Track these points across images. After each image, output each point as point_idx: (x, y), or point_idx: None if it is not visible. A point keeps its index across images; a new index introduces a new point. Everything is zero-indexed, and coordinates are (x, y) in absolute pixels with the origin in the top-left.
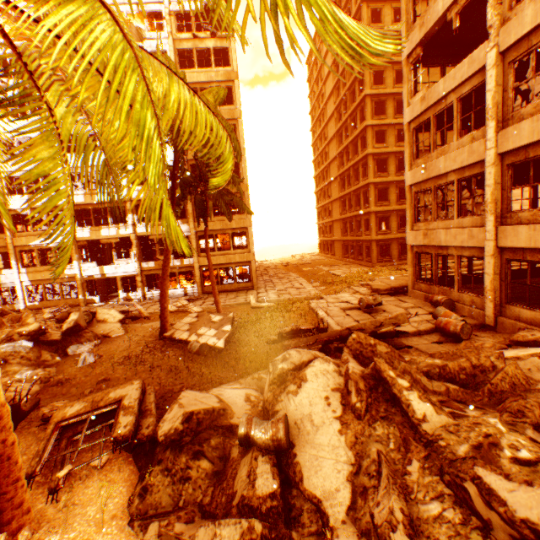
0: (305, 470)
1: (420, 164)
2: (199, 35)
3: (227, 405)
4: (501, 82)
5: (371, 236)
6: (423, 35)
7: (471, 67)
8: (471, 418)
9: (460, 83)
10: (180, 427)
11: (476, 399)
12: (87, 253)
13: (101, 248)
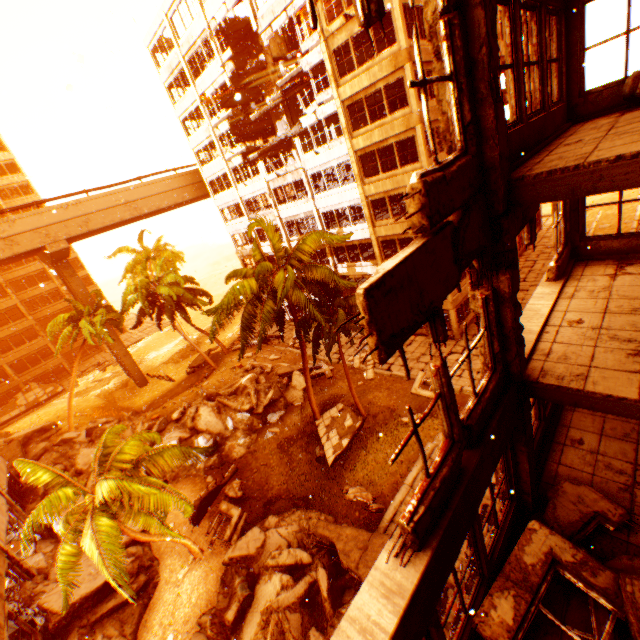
0: (246, 621)
1: None
2: (350, 11)
3: (262, 550)
4: None
5: None
6: None
7: None
8: None
9: None
10: (228, 560)
11: None
12: None
13: None
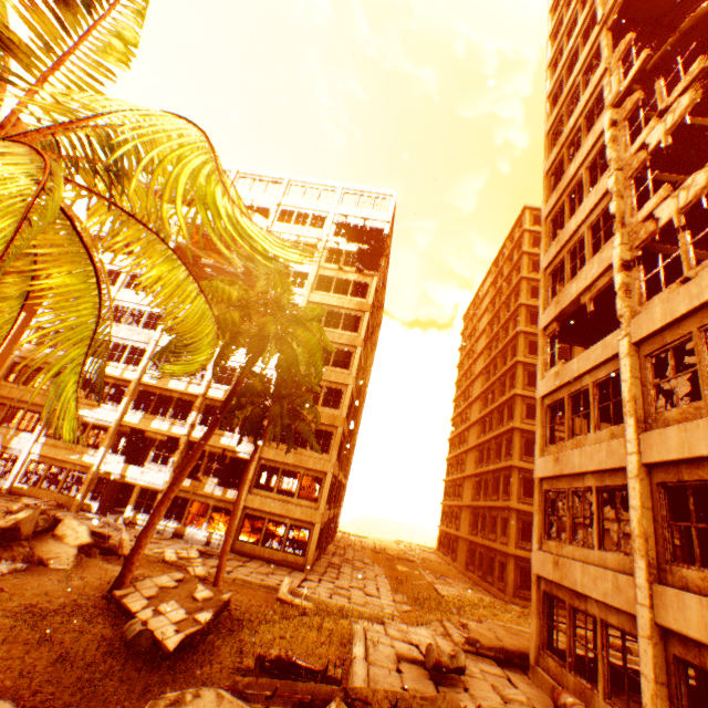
0: None
1: (553, 451)
2: (345, 268)
3: None
4: (638, 374)
5: (508, 546)
6: (558, 311)
7: (604, 350)
8: None
9: (594, 366)
10: None
11: None
12: (128, 443)
13: (146, 442)
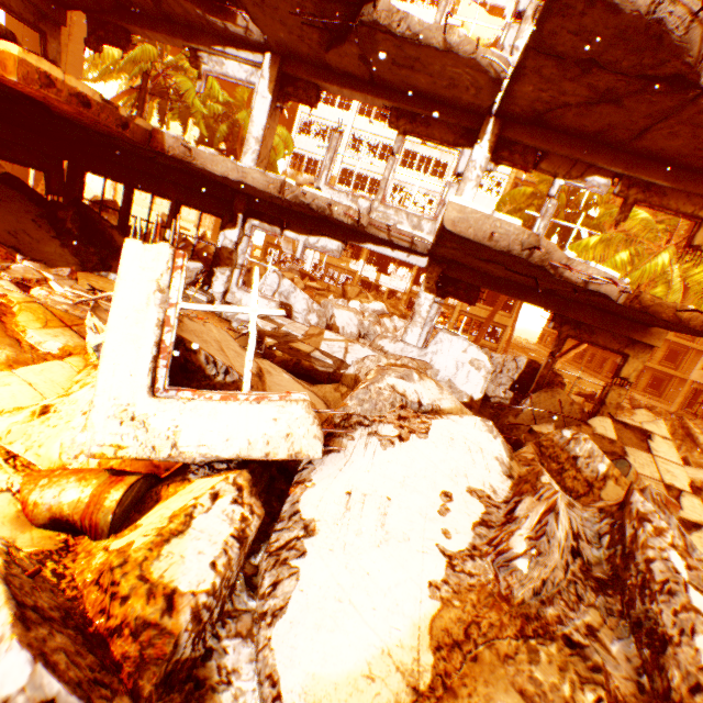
0: None
1: None
2: None
3: None
4: None
5: None
6: None
7: None
8: None
9: None
10: (580, 403)
11: None
12: (353, 252)
13: (370, 253)
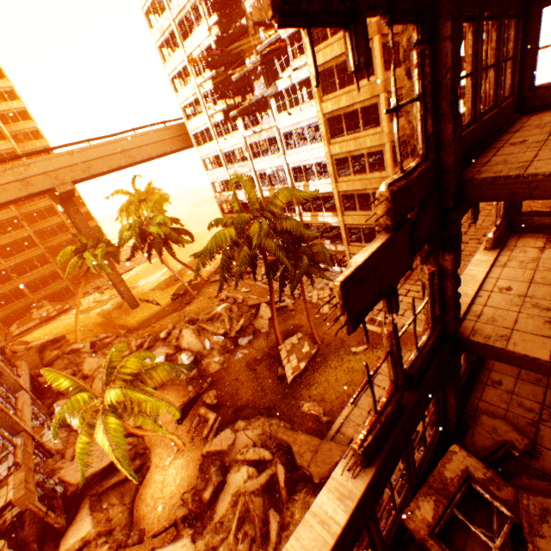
0: (219, 500)
1: None
2: None
3: (233, 447)
4: None
5: None
6: None
7: None
8: (234, 546)
9: None
10: (205, 453)
11: (258, 546)
12: None
13: None
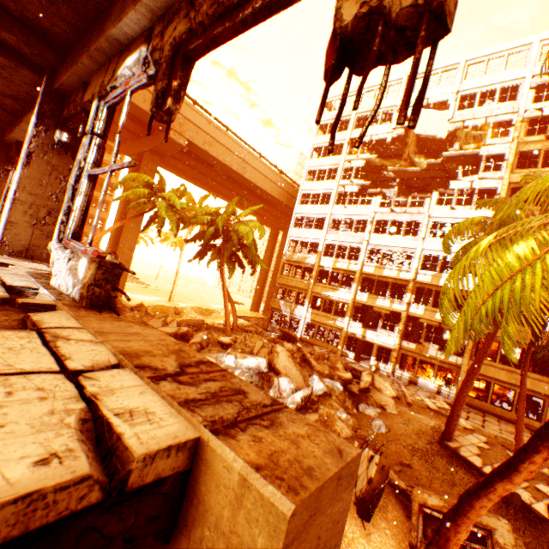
0: None
1: None
2: None
3: None
4: None
5: None
6: None
7: None
8: None
9: None
10: None
11: None
12: None
13: (363, 311)
